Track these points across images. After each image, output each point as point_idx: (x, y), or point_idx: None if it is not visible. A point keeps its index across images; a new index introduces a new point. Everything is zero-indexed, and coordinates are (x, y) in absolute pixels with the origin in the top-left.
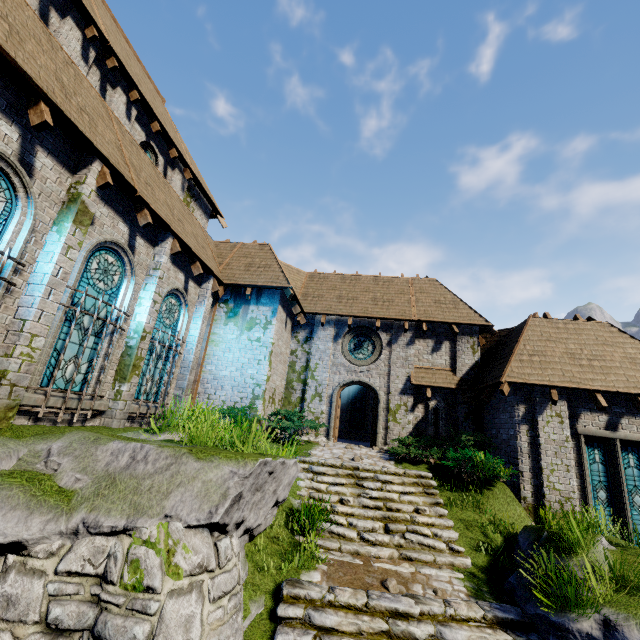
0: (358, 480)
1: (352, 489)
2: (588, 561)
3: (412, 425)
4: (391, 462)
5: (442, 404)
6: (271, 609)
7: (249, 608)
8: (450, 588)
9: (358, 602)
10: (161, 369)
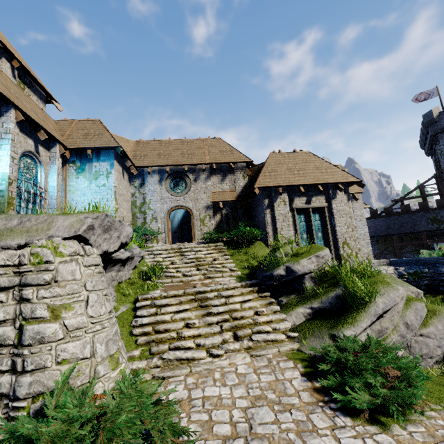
0: (181, 253)
1: (178, 257)
2: (284, 250)
3: (214, 226)
4: (202, 244)
5: (230, 211)
6: (133, 308)
7: (120, 308)
8: (228, 282)
9: (179, 292)
10: (32, 210)
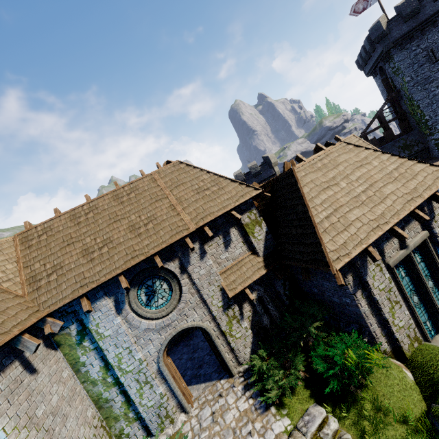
0: None
1: None
2: None
3: (249, 327)
4: (272, 412)
5: (261, 290)
6: None
7: None
8: None
9: None
10: None
